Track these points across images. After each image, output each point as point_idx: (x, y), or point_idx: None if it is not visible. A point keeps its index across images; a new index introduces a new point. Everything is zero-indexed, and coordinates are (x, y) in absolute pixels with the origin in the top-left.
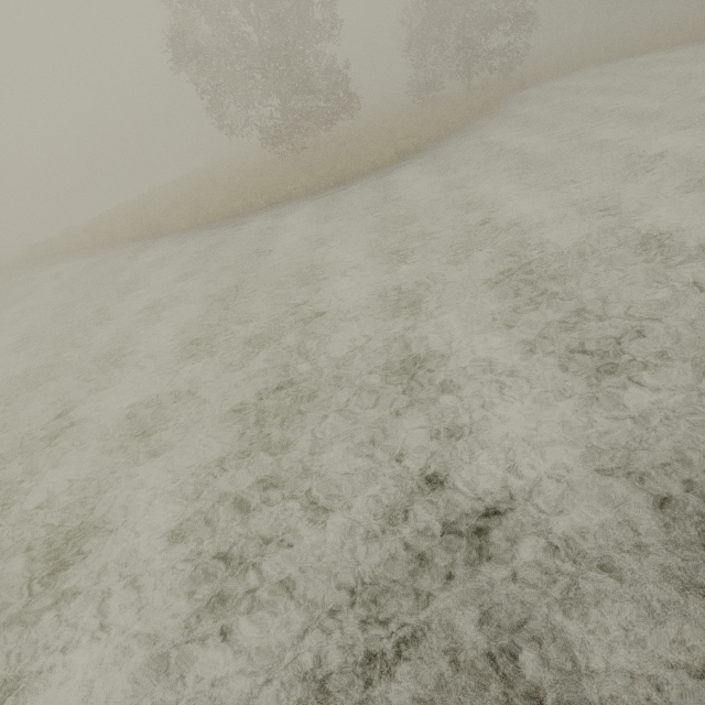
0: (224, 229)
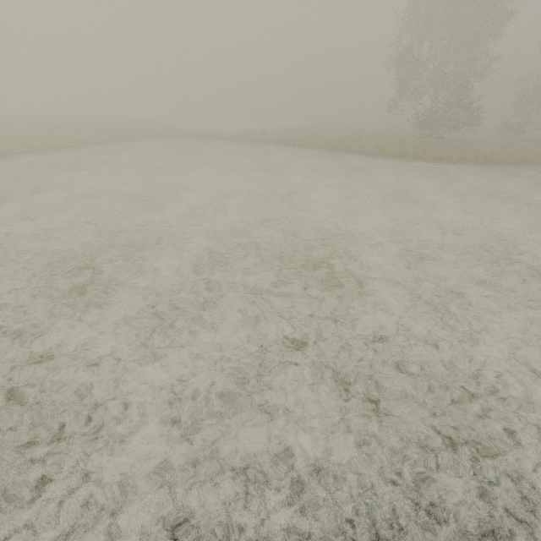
0: (410, 162)
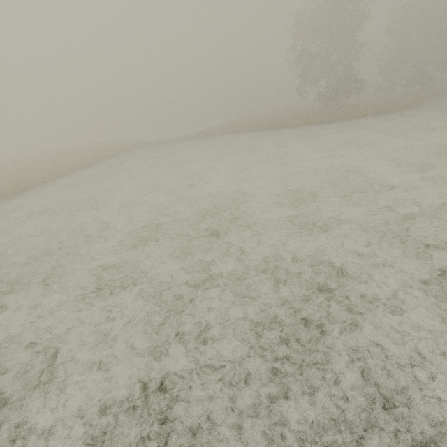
0: (333, 124)
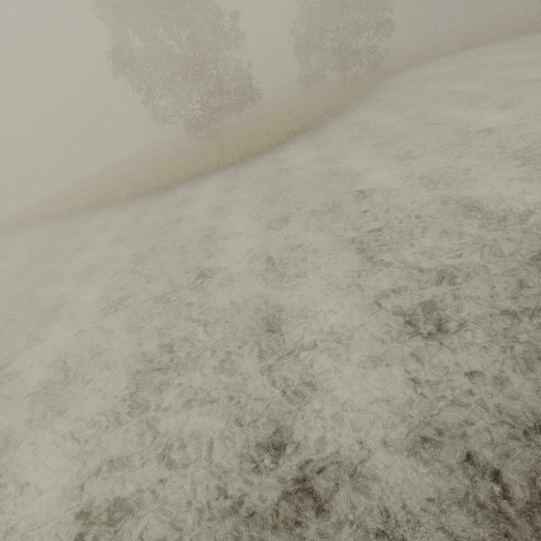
0: (153, 198)
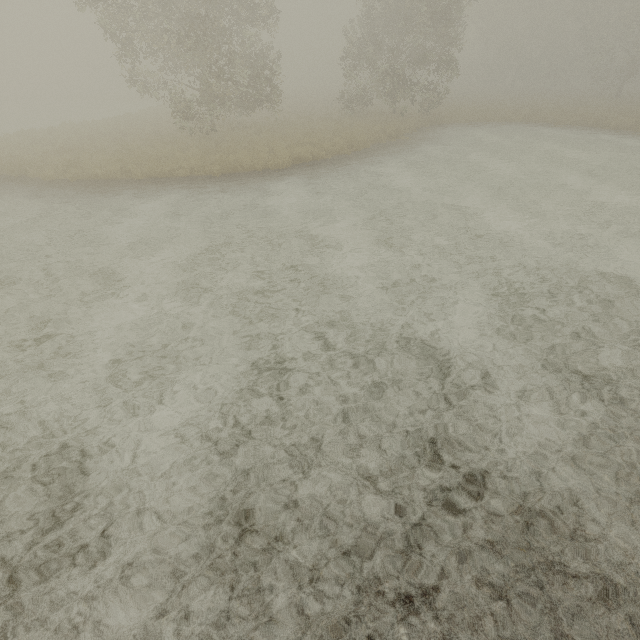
0: (84, 193)
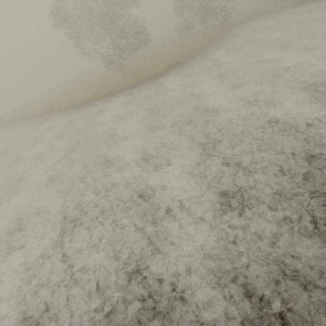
0: (81, 109)
